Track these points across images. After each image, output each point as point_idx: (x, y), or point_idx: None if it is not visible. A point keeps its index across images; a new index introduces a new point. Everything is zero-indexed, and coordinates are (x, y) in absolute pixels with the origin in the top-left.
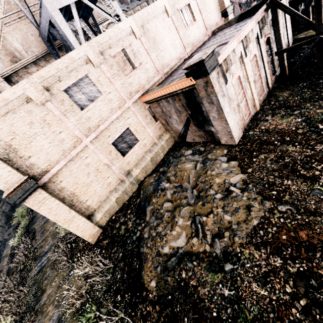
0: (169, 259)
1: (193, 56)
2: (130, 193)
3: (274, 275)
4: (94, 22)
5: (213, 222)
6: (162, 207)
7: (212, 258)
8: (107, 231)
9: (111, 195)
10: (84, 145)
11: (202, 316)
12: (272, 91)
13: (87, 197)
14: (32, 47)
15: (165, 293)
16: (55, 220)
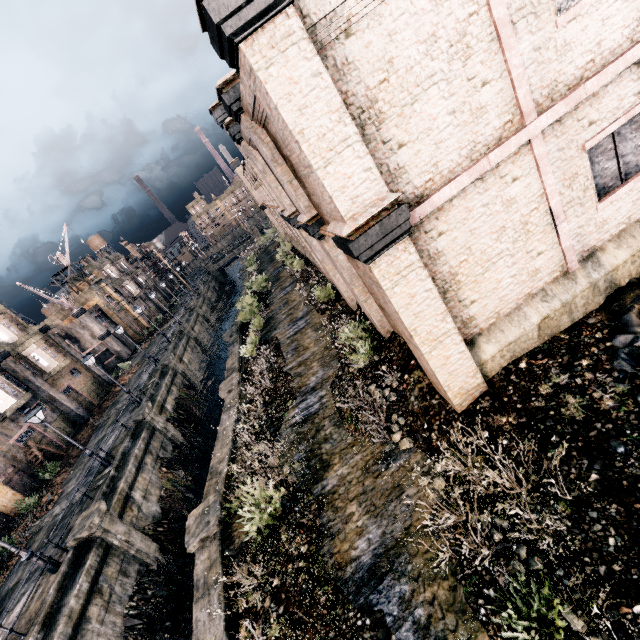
0: None
1: None
2: (579, 313)
3: None
4: None
5: None
6: None
7: None
8: (505, 395)
9: (528, 304)
10: (525, 138)
11: None
12: None
13: (475, 292)
14: None
15: None
16: (411, 327)
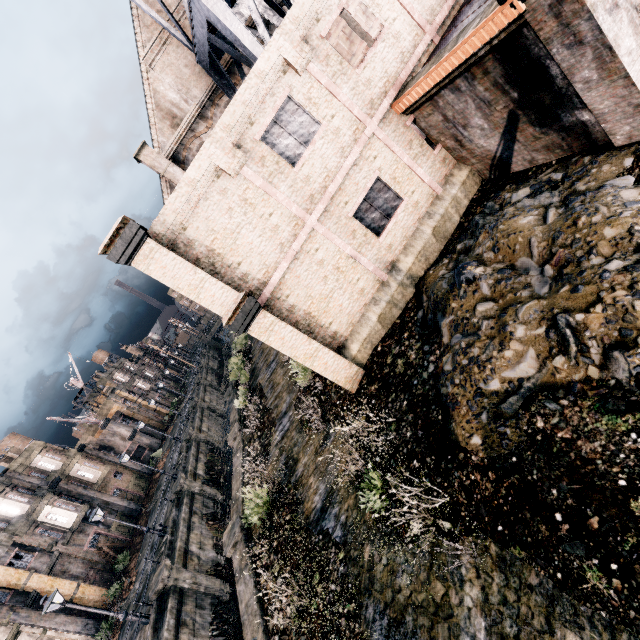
0: (503, 400)
1: None
2: (402, 303)
3: None
4: None
5: (603, 322)
6: (474, 312)
7: (608, 389)
8: (372, 372)
9: (368, 310)
10: (308, 229)
11: (590, 487)
12: None
13: (329, 317)
14: (191, 90)
15: (504, 454)
16: (292, 356)
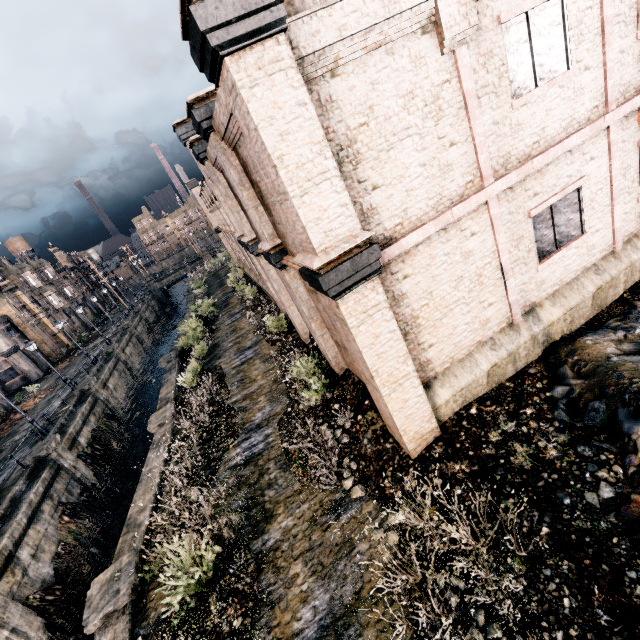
0: None
1: None
2: (521, 363)
3: None
4: None
5: None
6: None
7: None
8: (457, 441)
9: (479, 351)
10: (484, 198)
11: None
12: None
13: (433, 336)
14: None
15: None
16: (373, 368)
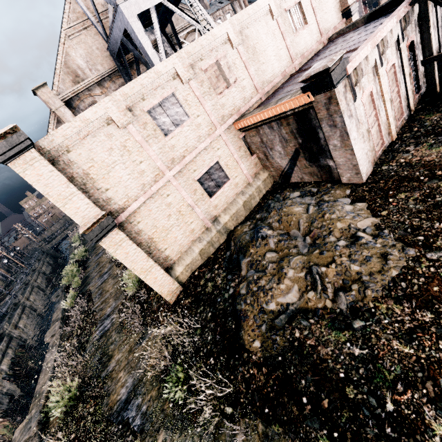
0: (276, 316)
1: (304, 70)
2: (217, 244)
3: (422, 332)
4: (173, 31)
5: (335, 274)
6: (264, 257)
7: (336, 314)
8: (189, 289)
9: (193, 245)
10: (166, 180)
11: (324, 378)
12: (415, 114)
13: (166, 244)
14: (97, 64)
15: (274, 355)
16: (131, 268)
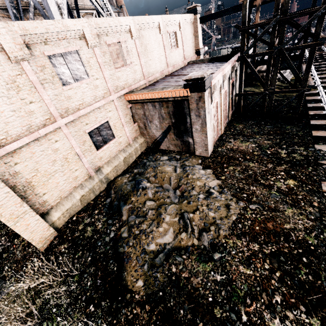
0: (156, 255)
1: (175, 75)
2: (98, 192)
3: (255, 257)
4: (75, 4)
5: (199, 218)
6: (145, 205)
7: (201, 250)
8: (65, 235)
9: (75, 191)
10: (57, 126)
11: (198, 304)
12: (231, 122)
13: (45, 189)
14: None
15: (155, 291)
16: None
